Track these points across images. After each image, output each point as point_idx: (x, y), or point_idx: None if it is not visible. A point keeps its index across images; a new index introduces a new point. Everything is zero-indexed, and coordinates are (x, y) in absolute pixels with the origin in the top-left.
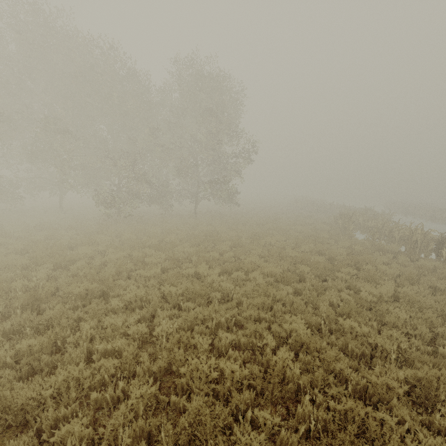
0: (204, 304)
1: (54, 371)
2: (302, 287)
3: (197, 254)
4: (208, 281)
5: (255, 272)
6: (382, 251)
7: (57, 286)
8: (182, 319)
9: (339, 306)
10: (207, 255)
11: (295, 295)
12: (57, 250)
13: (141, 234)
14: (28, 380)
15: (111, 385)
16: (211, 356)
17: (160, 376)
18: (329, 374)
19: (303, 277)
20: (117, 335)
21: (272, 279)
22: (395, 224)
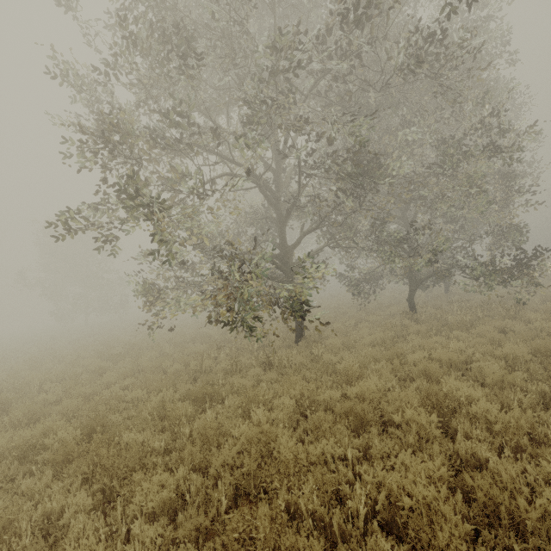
0: None
1: None
2: None
3: None
4: None
5: None
6: None
7: None
8: None
9: None
10: None
11: None
12: None
13: None
14: None
15: None
16: None
17: None
18: None
19: None
20: None
21: None
22: None
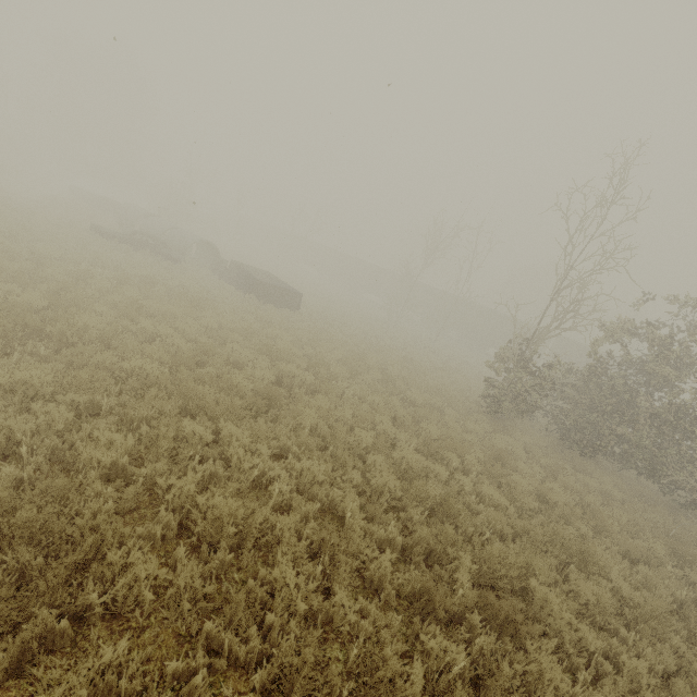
0: None
1: None
2: None
3: None
4: None
5: None
6: None
7: None
8: None
9: None
10: None
11: None
12: None
13: None
14: None
15: None
16: None
17: None
18: None
19: None
20: None
21: None
22: None
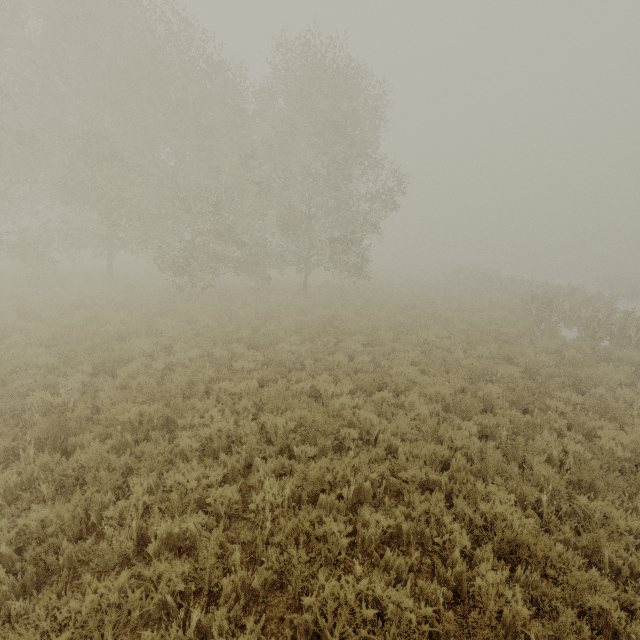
0: (331, 447)
1: (83, 568)
2: (492, 424)
3: (312, 356)
4: (334, 407)
5: (412, 393)
6: (611, 361)
7: (97, 404)
8: (298, 479)
9: (562, 463)
10: (329, 359)
11: (479, 435)
12: (100, 343)
13: (225, 319)
14: (38, 585)
15: (177, 618)
16: (350, 553)
17: (264, 594)
18: (572, 609)
19: (490, 403)
20: (189, 503)
21: (439, 406)
22: (627, 315)
